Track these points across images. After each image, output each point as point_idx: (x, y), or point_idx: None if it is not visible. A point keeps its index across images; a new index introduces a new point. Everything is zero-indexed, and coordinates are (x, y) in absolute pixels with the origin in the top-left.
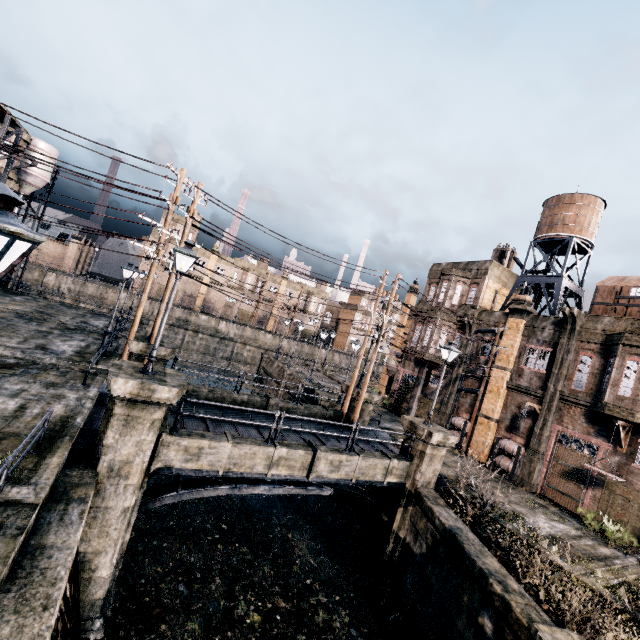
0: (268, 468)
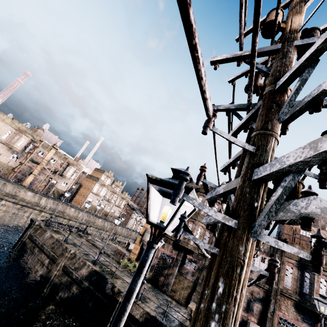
0: None
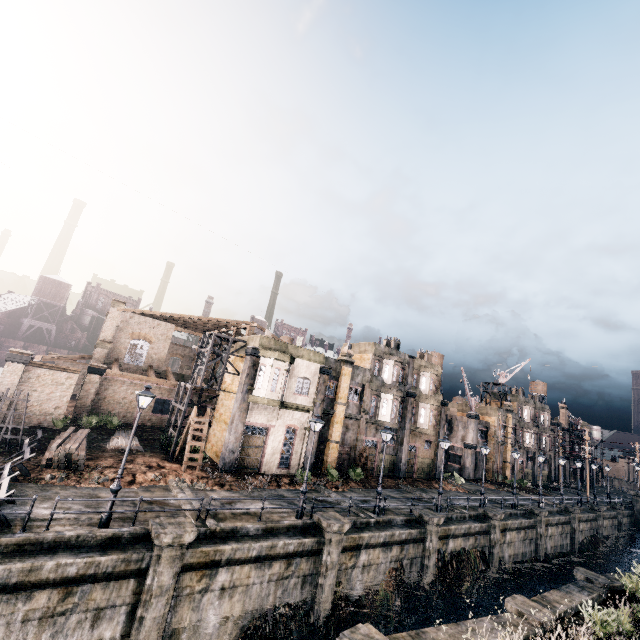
0: None
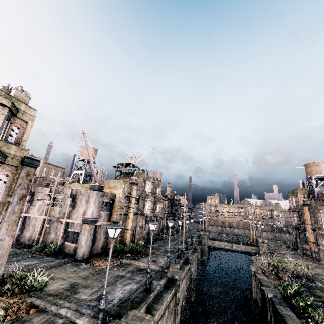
0: (224, 246)
